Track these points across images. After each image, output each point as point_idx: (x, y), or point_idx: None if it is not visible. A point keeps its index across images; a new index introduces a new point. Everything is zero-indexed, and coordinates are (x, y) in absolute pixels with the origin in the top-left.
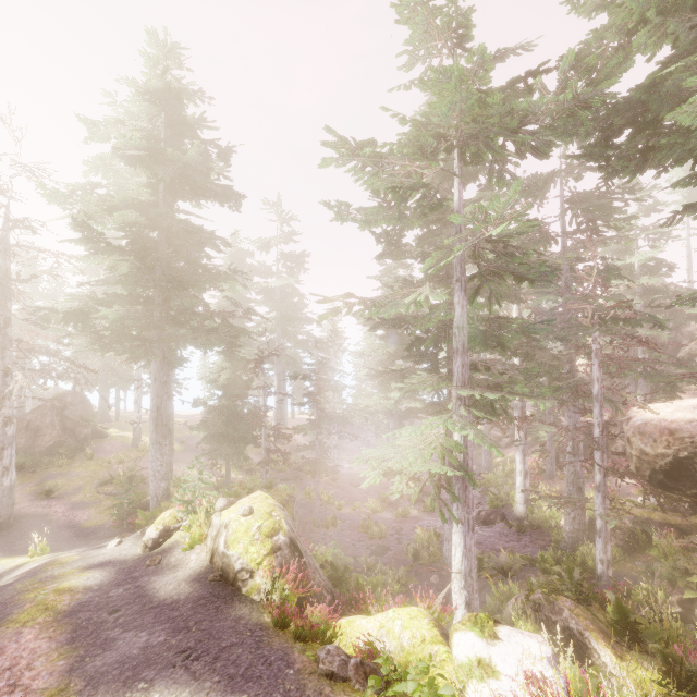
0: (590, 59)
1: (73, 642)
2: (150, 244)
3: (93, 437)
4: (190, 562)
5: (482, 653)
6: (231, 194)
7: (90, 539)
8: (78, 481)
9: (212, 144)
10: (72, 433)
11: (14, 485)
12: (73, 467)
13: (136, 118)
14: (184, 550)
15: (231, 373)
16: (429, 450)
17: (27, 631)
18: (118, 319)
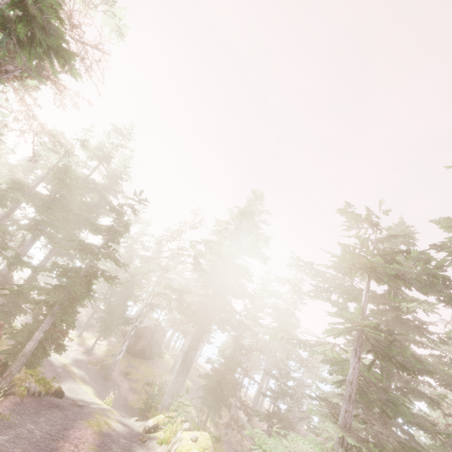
0: (429, 255)
1: (99, 447)
2: (219, 270)
3: (157, 354)
4: (156, 451)
5: None
6: (264, 256)
7: (127, 412)
8: (139, 376)
9: (262, 234)
10: (150, 347)
11: (119, 361)
12: (142, 366)
13: (235, 220)
14: (157, 442)
15: (233, 350)
16: None
17: (90, 428)
18: (191, 300)
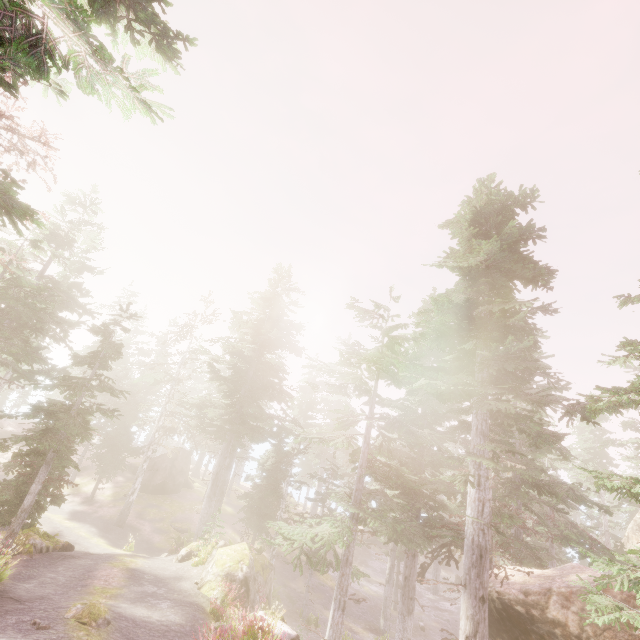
0: (406, 349)
1: (130, 578)
2: (243, 373)
3: (184, 485)
4: (192, 573)
5: (258, 614)
6: (296, 348)
7: (155, 555)
8: (164, 514)
9: (291, 322)
10: (173, 478)
11: (133, 502)
12: (165, 503)
13: (257, 309)
14: (193, 565)
15: (275, 461)
16: (310, 532)
17: (116, 567)
18: (213, 414)
